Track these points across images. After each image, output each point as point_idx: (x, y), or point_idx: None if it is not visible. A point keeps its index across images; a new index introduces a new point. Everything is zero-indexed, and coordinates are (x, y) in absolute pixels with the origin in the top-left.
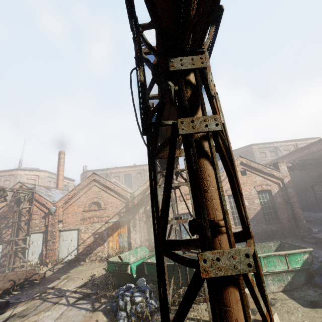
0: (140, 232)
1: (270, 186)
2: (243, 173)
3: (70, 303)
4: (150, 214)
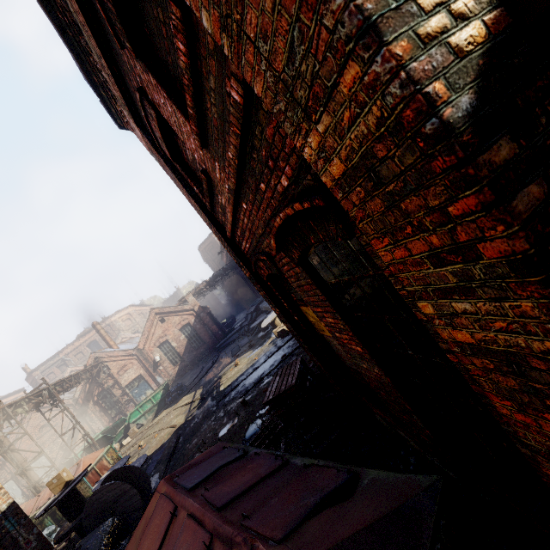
0: (100, 420)
1: (188, 319)
2: (164, 319)
3: None
4: (100, 402)
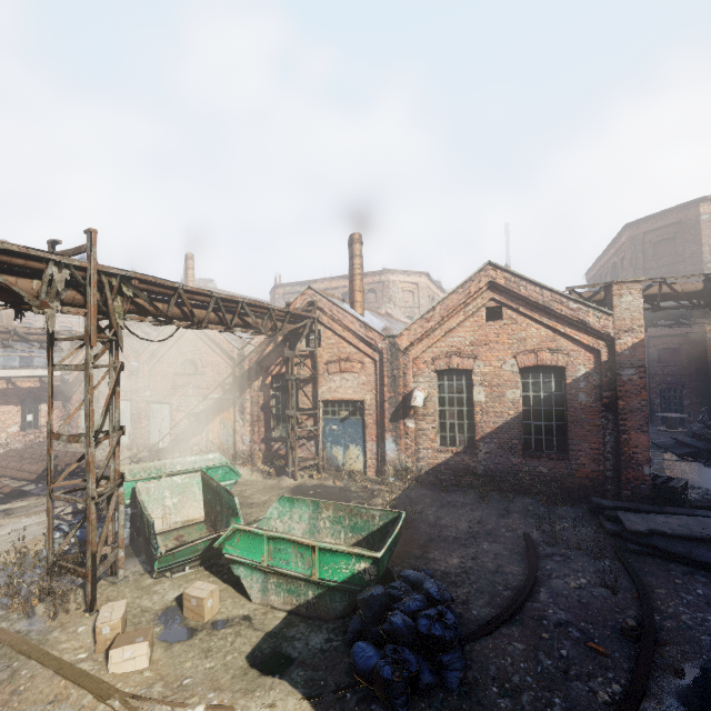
0: (252, 424)
1: (568, 358)
2: (498, 313)
3: (58, 515)
4: (271, 393)
